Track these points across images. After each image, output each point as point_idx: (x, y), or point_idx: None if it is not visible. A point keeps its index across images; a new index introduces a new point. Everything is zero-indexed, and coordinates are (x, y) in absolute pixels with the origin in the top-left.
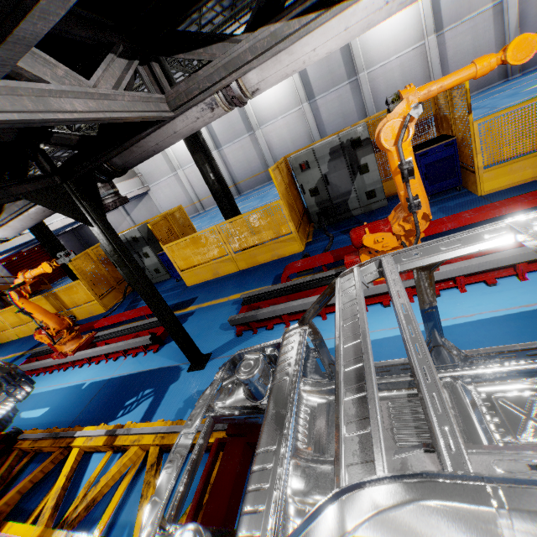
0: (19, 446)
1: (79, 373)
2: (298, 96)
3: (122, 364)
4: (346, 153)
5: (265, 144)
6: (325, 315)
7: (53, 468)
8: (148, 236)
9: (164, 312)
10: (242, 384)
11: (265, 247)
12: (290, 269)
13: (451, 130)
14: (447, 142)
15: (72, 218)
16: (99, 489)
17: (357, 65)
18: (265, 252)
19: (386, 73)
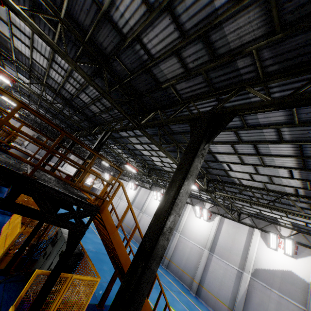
0: None
1: None
2: None
3: None
4: None
5: (138, 219)
6: None
7: None
8: None
9: None
10: None
11: None
12: None
13: None
14: None
15: None
16: None
17: (178, 228)
18: None
19: (185, 244)
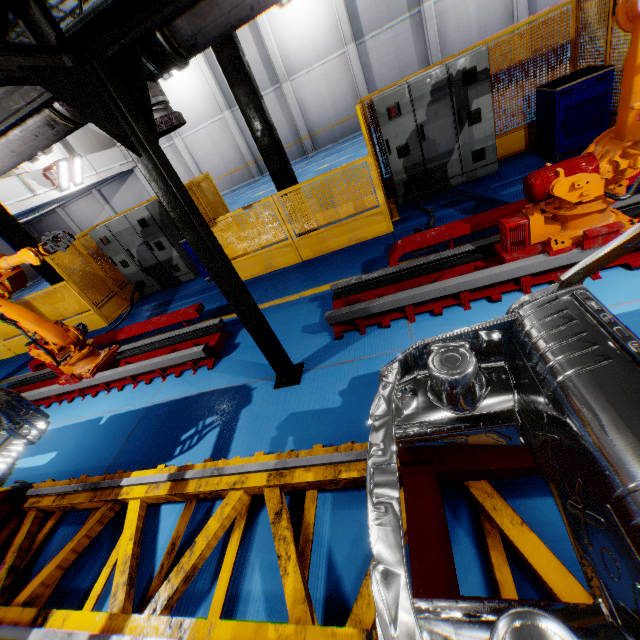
0: (36, 505)
1: (95, 404)
2: (341, 35)
3: (163, 387)
4: (454, 93)
5: (296, 104)
6: (469, 303)
7: (100, 530)
8: (161, 218)
9: (248, 304)
10: (459, 385)
11: (340, 228)
12: (406, 246)
13: (601, 59)
14: (601, 73)
15: (108, 133)
16: (199, 553)
17: None
18: (340, 235)
19: (458, 6)
